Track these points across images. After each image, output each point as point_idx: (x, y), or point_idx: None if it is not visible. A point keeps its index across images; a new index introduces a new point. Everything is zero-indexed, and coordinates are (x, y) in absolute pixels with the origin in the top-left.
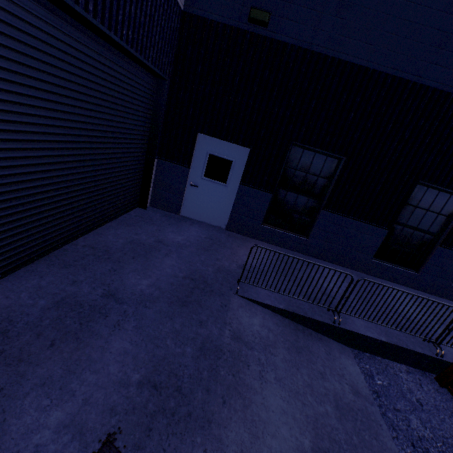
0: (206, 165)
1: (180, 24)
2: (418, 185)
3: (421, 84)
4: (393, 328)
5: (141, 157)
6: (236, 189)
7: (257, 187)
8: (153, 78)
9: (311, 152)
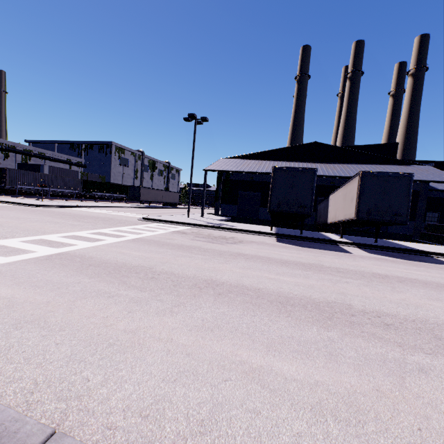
0: None
1: None
2: None
3: None
4: None
5: None
6: None
7: None
8: None
9: (431, 213)
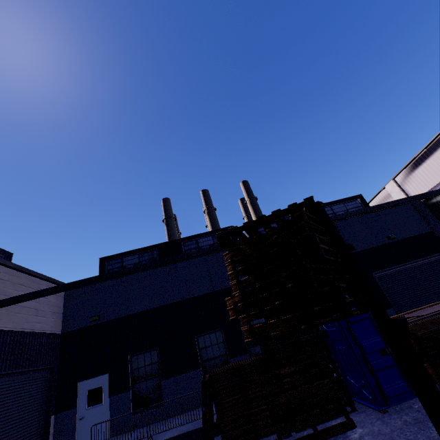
0: (87, 398)
1: (61, 338)
2: (199, 337)
3: (169, 303)
4: (180, 425)
5: (41, 419)
6: (109, 402)
7: (121, 392)
8: (47, 369)
9: (142, 354)
